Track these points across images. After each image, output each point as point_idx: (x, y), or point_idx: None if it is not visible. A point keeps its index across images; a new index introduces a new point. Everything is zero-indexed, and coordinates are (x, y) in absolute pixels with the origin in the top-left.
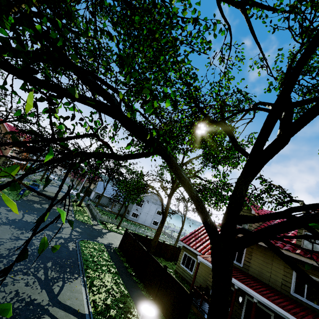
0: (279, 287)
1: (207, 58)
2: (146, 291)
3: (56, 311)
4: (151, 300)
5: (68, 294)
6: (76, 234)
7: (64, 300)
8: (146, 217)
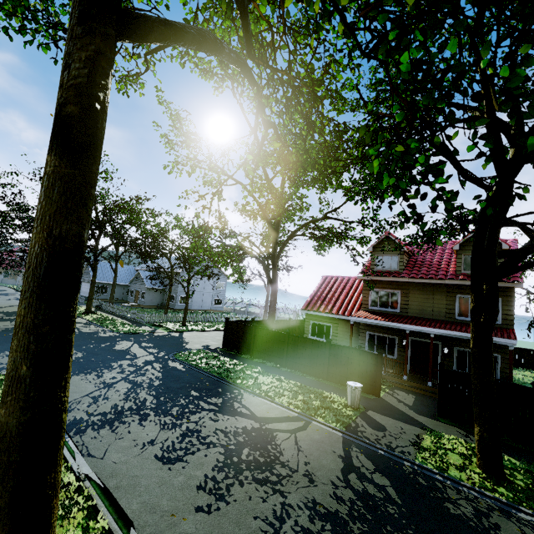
0: (444, 317)
1: None
2: (309, 376)
3: (276, 426)
4: (323, 380)
5: (260, 410)
6: (155, 350)
7: (266, 415)
8: (202, 298)
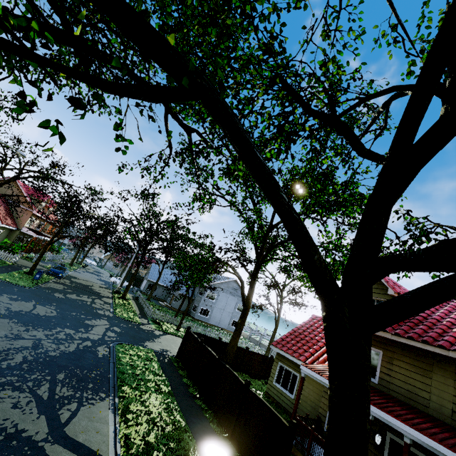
0: (449, 417)
1: (302, 28)
2: (217, 424)
3: (57, 451)
4: (226, 438)
5: (83, 424)
6: (112, 334)
7: (75, 434)
8: (221, 315)
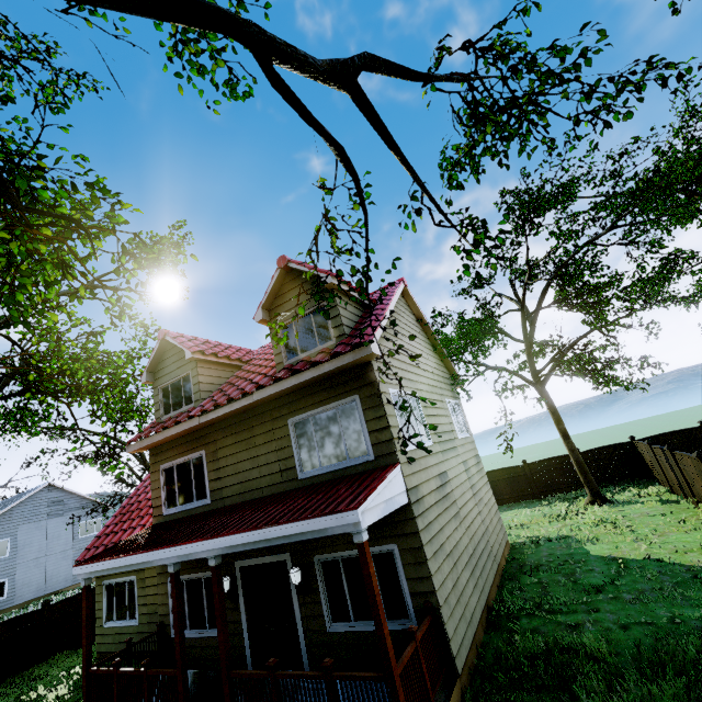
0: (281, 483)
1: None
2: None
3: None
4: None
5: None
6: None
7: None
8: (45, 569)
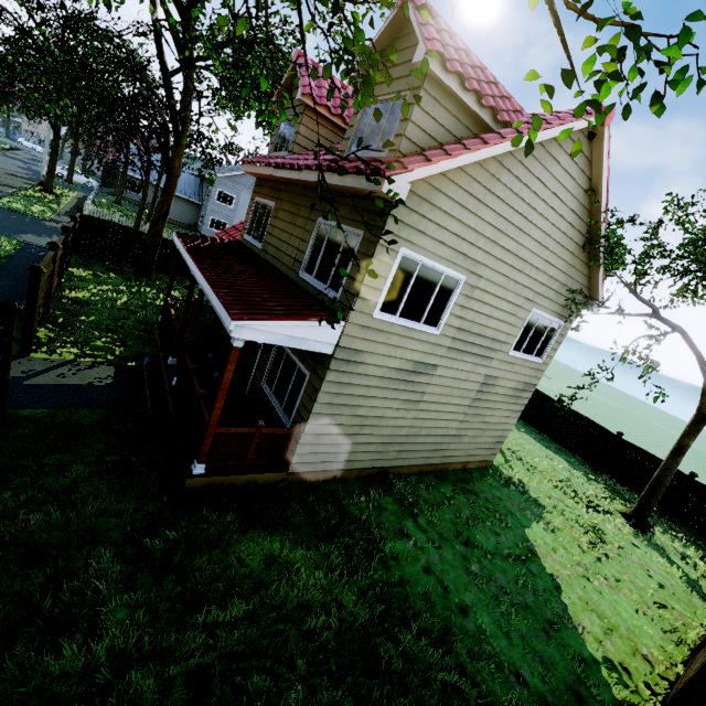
0: (291, 268)
1: None
2: None
3: None
4: None
5: None
6: None
7: None
8: None
